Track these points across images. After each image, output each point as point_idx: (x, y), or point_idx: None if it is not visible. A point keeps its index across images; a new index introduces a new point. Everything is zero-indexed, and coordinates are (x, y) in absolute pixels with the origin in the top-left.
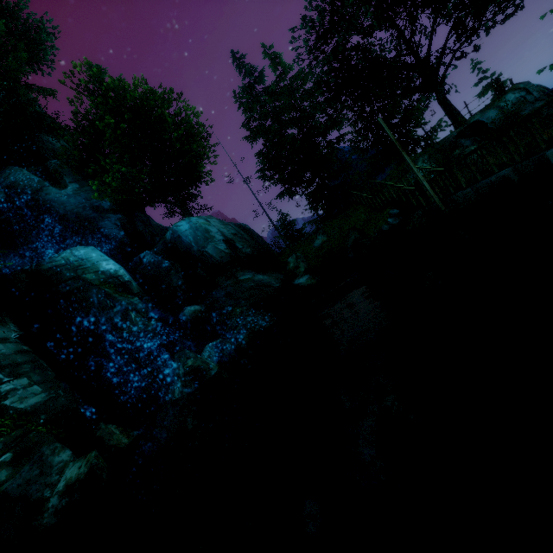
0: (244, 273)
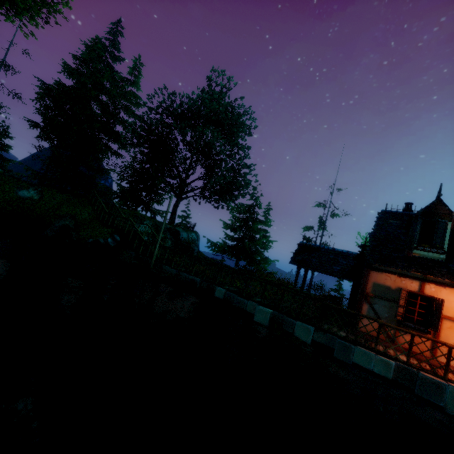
0: None
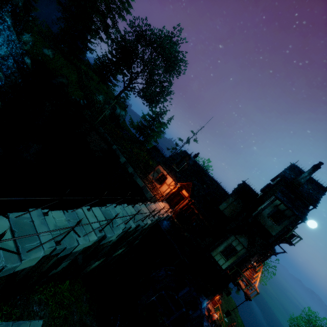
0: (9, 17)
